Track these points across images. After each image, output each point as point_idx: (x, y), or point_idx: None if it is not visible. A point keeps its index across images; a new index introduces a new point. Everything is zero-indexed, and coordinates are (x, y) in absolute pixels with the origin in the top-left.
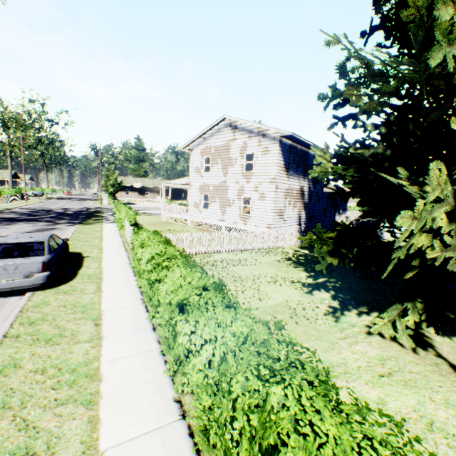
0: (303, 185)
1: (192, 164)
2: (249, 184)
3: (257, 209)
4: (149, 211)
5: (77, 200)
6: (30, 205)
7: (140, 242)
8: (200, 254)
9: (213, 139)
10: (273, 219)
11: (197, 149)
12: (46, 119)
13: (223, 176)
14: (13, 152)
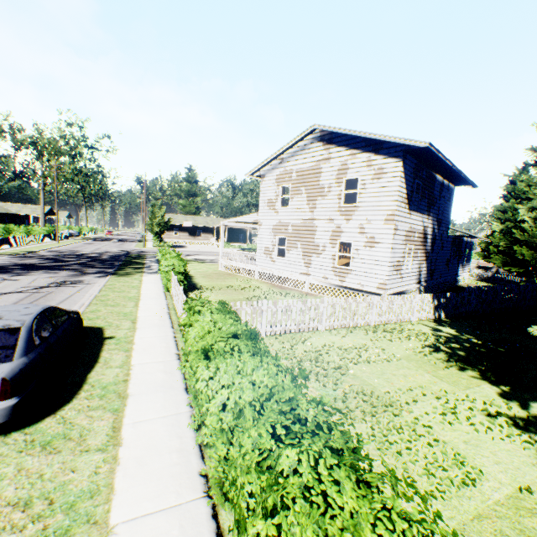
0: (426, 225)
1: (262, 196)
2: (349, 223)
3: (362, 260)
4: (201, 257)
5: (117, 241)
6: (60, 247)
7: (200, 337)
8: (286, 333)
9: (294, 160)
10: (388, 275)
11: (271, 174)
12: (85, 145)
13: (308, 211)
14: (46, 184)
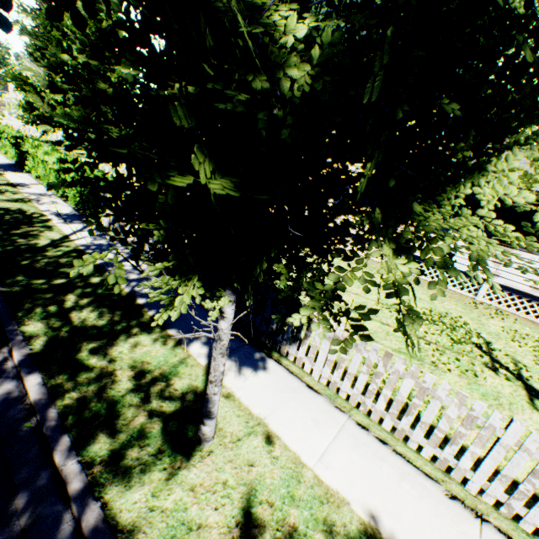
0: None
1: (10, 86)
2: None
3: None
4: None
5: None
6: None
7: None
8: None
9: None
10: None
11: None
12: None
13: None
14: None
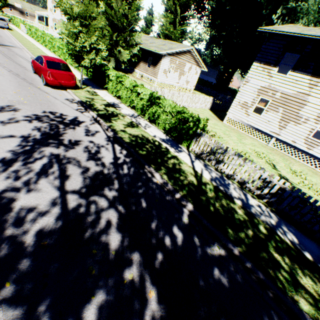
0: None
1: (48, 6)
2: None
3: None
4: None
5: None
6: None
7: (28, 26)
8: None
9: None
10: None
11: None
12: None
13: (61, 17)
14: None
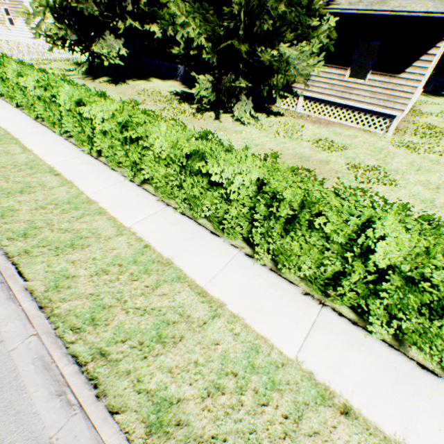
0: None
1: None
2: None
3: None
4: None
5: None
6: None
7: None
8: None
9: None
10: None
11: None
12: None
13: None
14: None
